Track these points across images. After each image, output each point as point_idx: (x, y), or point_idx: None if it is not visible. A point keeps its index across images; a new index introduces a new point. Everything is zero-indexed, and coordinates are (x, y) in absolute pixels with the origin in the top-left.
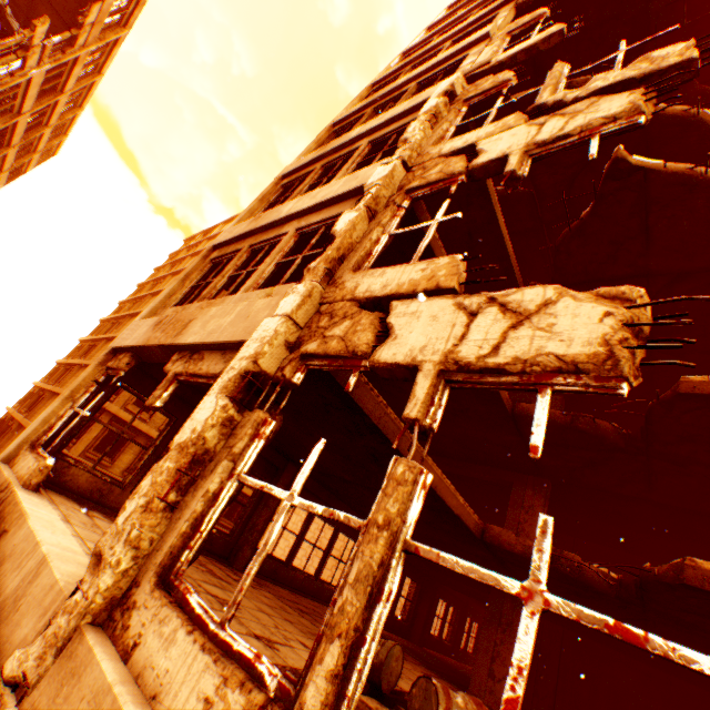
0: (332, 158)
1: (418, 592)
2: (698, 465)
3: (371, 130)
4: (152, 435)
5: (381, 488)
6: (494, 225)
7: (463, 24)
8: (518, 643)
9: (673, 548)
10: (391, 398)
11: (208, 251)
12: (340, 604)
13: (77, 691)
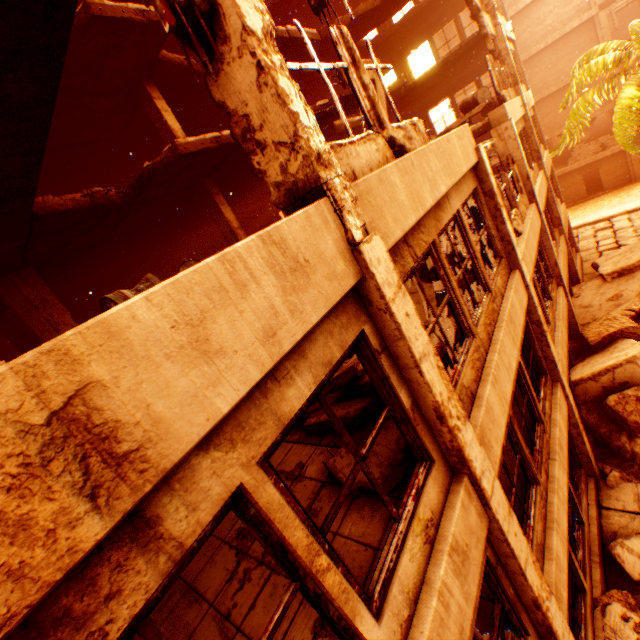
0: None
1: None
2: (89, 96)
3: None
4: None
5: (341, 45)
6: None
7: None
8: (382, 80)
9: (52, 193)
10: None
11: None
12: (372, 93)
13: (374, 193)
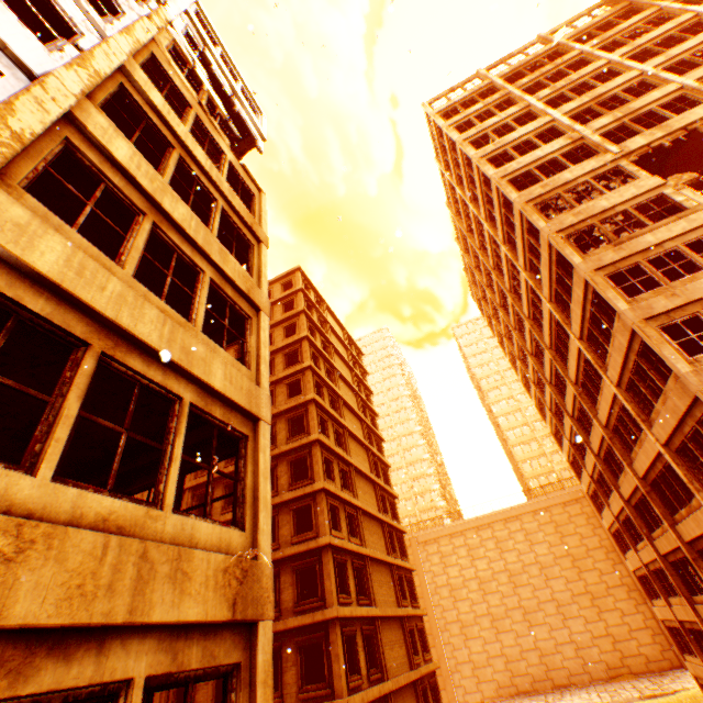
0: (646, 254)
1: (639, 512)
2: None
3: (671, 238)
4: (354, 549)
5: None
6: (691, 269)
7: (585, 168)
8: None
9: None
10: (645, 382)
11: (645, 323)
12: None
13: None
